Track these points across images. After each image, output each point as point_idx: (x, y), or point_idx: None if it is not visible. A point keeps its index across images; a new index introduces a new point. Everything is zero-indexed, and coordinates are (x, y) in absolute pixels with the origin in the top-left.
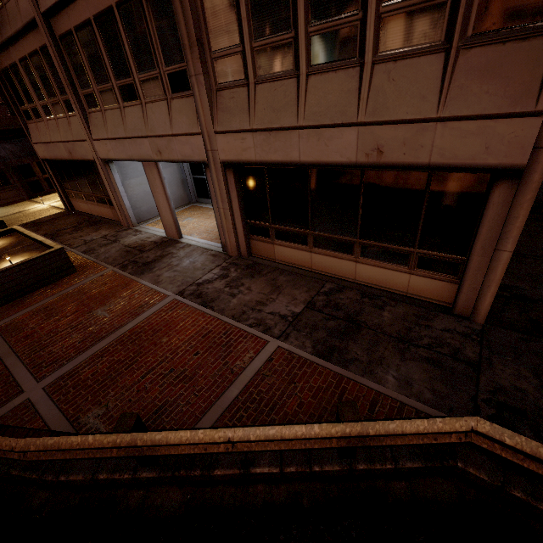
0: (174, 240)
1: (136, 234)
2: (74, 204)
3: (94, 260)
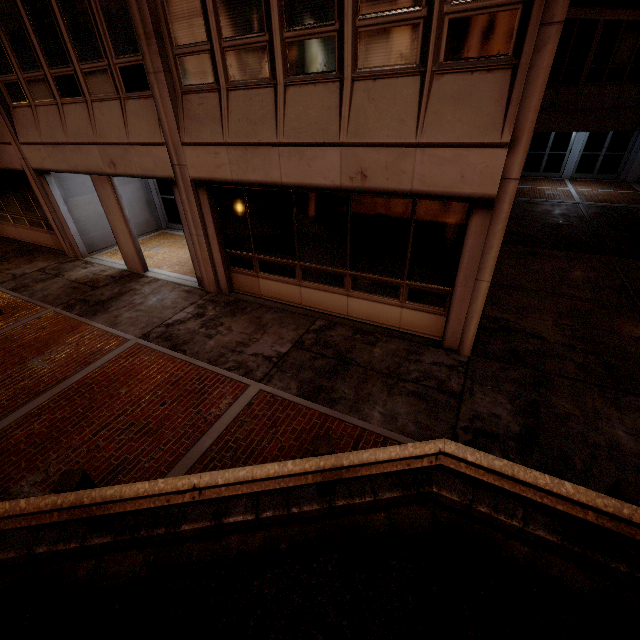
0: (137, 274)
1: (86, 267)
2: None
3: (27, 299)
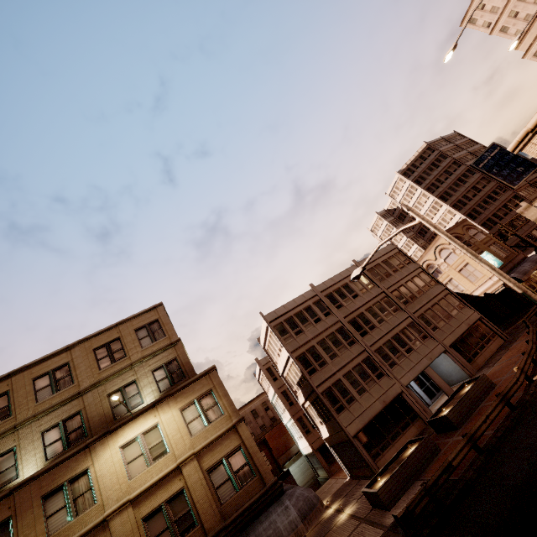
0: None
1: None
2: (379, 466)
3: None
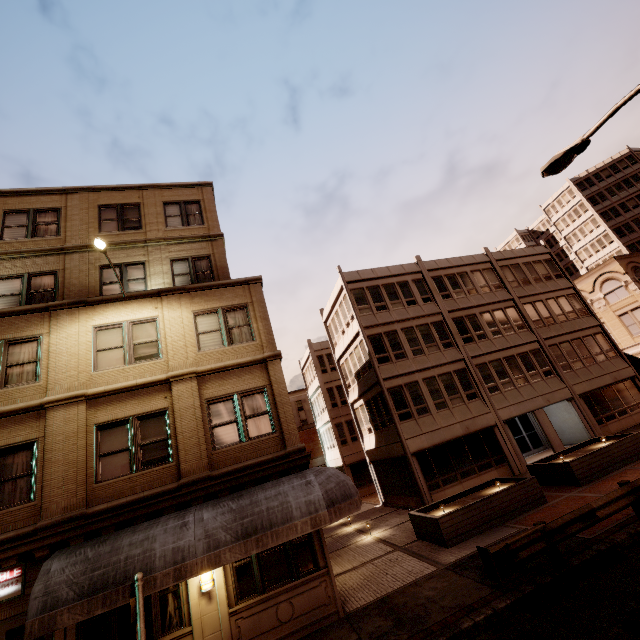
0: None
1: None
2: (434, 500)
3: None
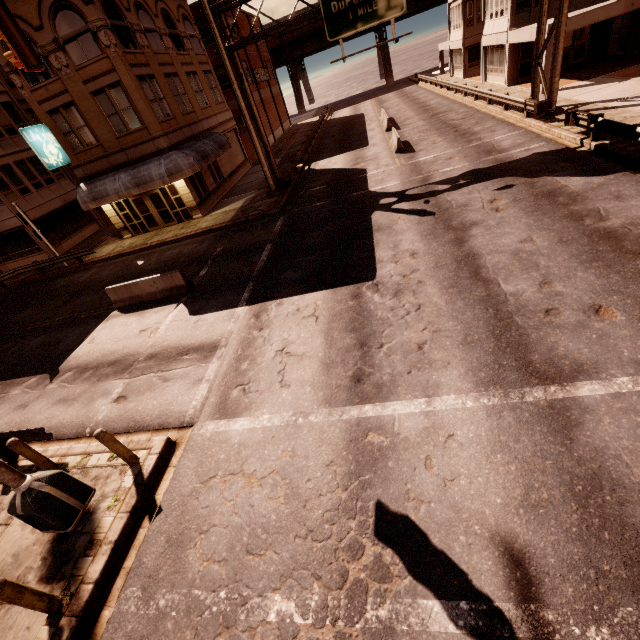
0: None
1: None
2: None
3: None
